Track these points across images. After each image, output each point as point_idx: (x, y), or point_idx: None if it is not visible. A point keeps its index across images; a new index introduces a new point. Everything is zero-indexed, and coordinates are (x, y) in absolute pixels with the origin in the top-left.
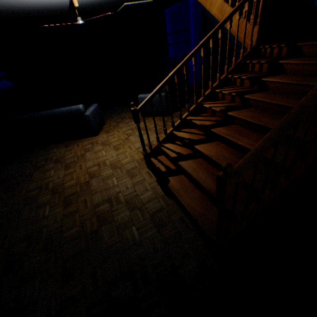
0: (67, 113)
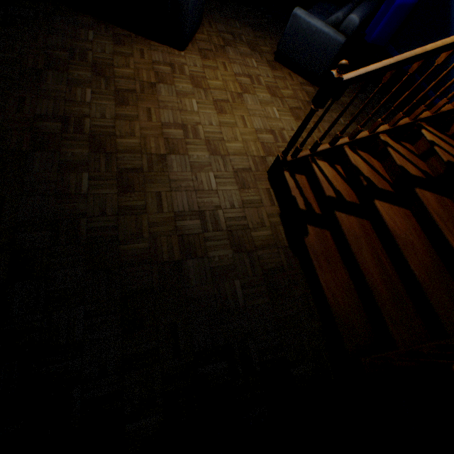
0: None
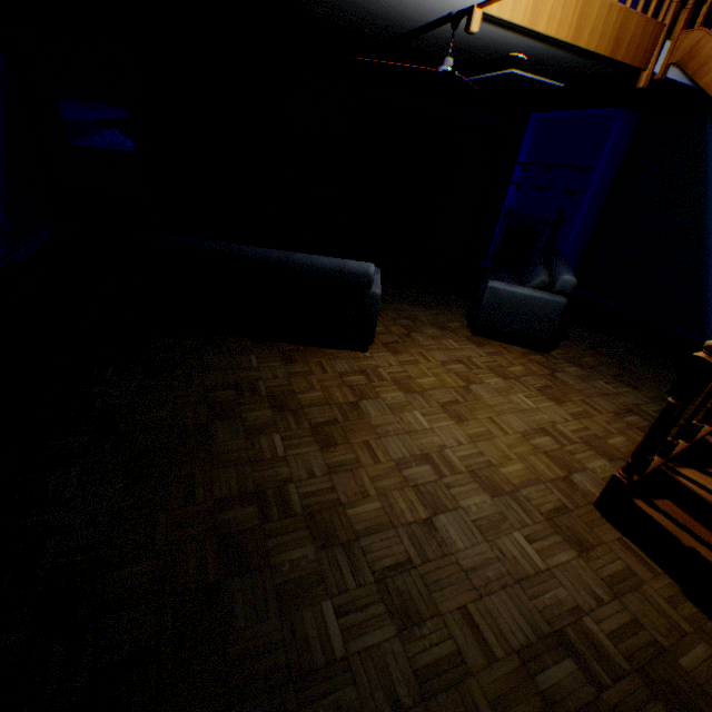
0: (327, 274)
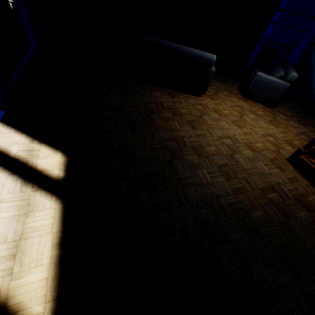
0: (195, 58)
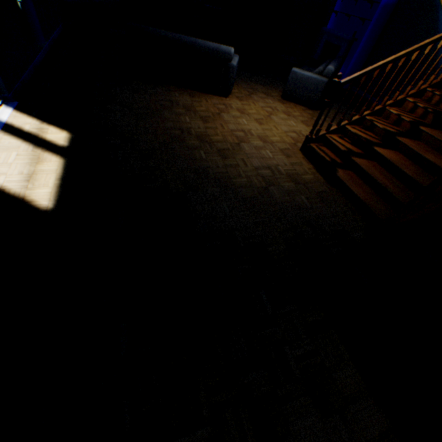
0: (211, 52)
